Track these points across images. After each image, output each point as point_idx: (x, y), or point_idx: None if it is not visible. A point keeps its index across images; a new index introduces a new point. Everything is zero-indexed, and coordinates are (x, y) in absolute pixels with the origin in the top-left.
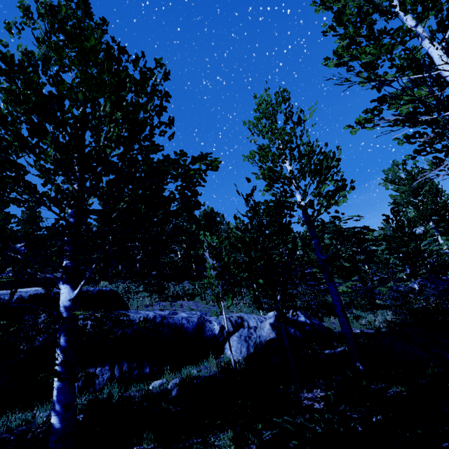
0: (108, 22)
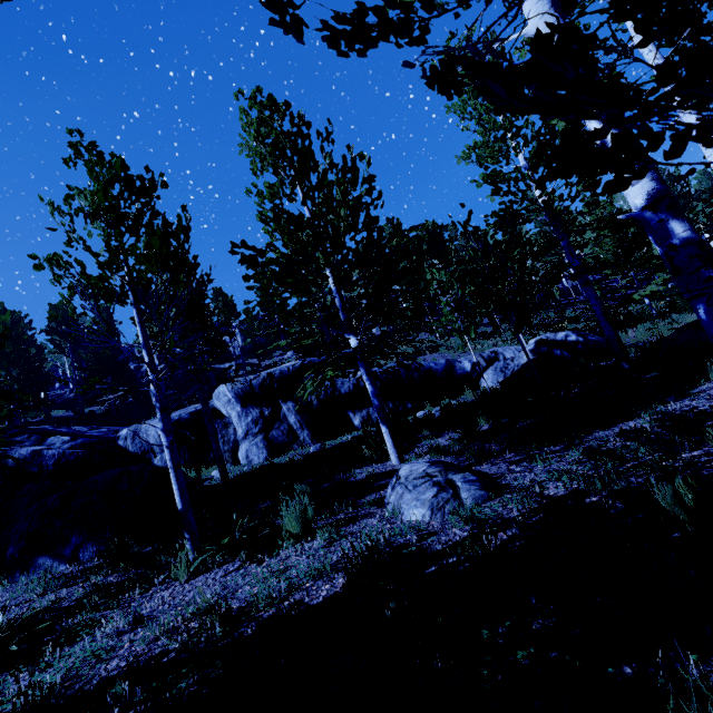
0: (290, 103)
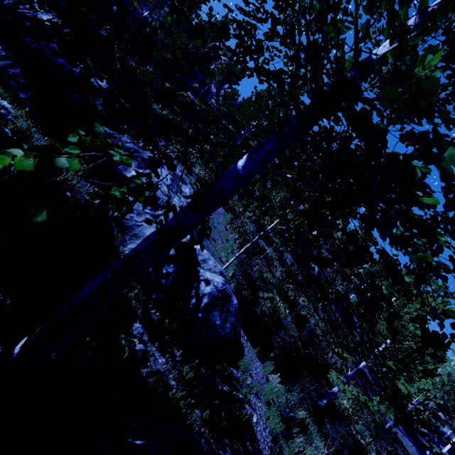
0: None
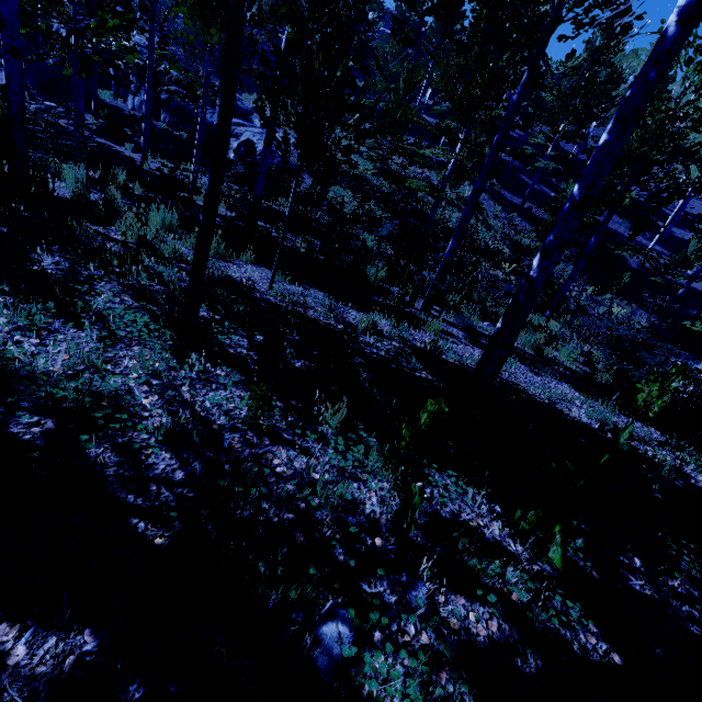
0: None
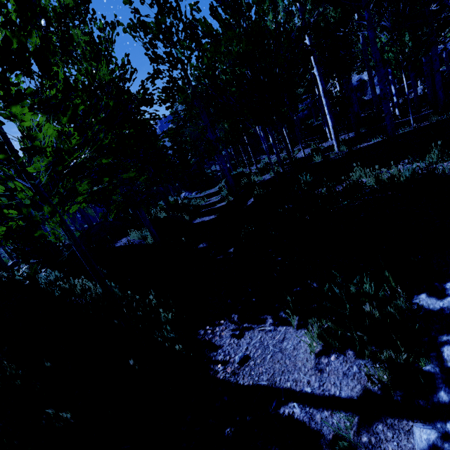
0: None
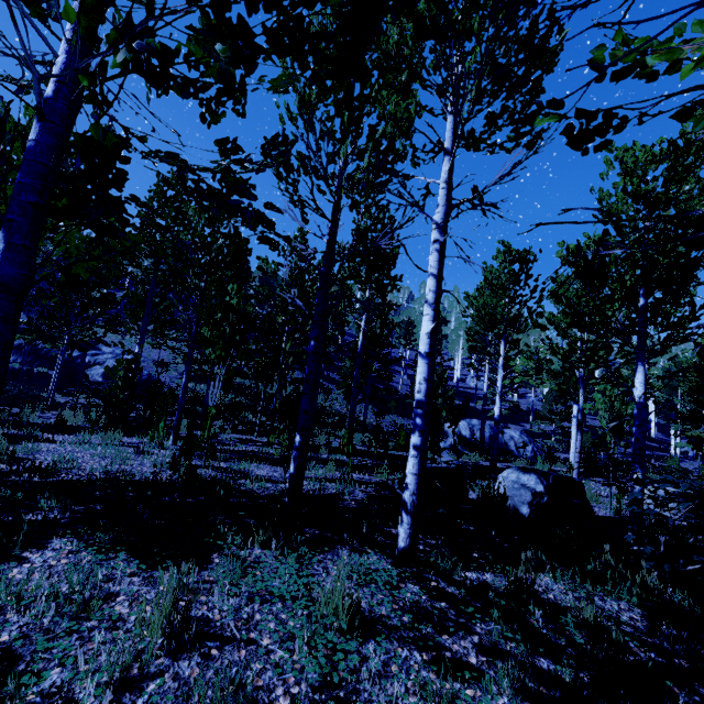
0: None
